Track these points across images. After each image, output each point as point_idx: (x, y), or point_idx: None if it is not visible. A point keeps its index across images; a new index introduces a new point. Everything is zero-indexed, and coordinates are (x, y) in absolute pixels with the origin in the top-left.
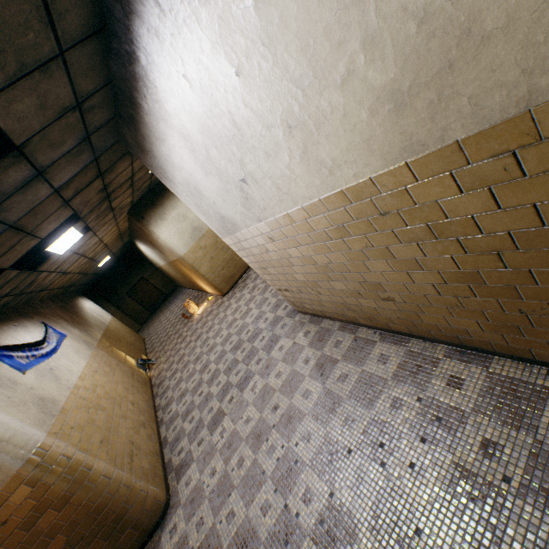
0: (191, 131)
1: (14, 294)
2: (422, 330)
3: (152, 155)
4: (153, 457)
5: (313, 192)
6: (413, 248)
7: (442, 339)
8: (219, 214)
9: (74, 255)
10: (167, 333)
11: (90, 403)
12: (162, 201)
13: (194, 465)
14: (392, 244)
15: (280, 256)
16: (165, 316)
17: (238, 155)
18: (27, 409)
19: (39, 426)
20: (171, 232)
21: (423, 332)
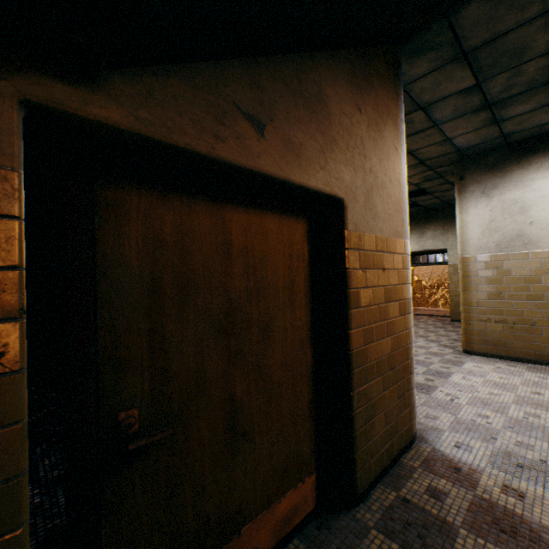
0: None
1: None
2: None
3: (501, 174)
4: None
5: None
6: None
7: None
8: (518, 232)
9: None
10: None
11: None
12: None
13: (423, 407)
14: None
15: None
16: None
17: None
18: None
19: None
20: None
21: None
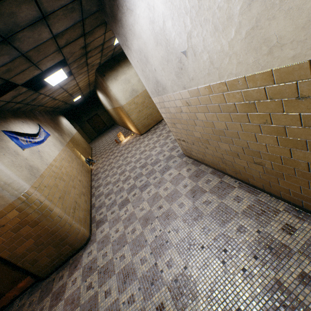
0: (156, 2)
1: (24, 103)
2: (274, 190)
3: (120, 24)
4: (86, 212)
5: (242, 69)
6: (310, 132)
7: (287, 199)
8: (155, 79)
9: (60, 88)
10: (105, 148)
11: (57, 175)
12: (117, 67)
13: (107, 223)
14: (291, 125)
15: (189, 117)
16: (105, 138)
17: (188, 28)
18: (21, 170)
19: (27, 181)
20: (119, 88)
21: (274, 191)
